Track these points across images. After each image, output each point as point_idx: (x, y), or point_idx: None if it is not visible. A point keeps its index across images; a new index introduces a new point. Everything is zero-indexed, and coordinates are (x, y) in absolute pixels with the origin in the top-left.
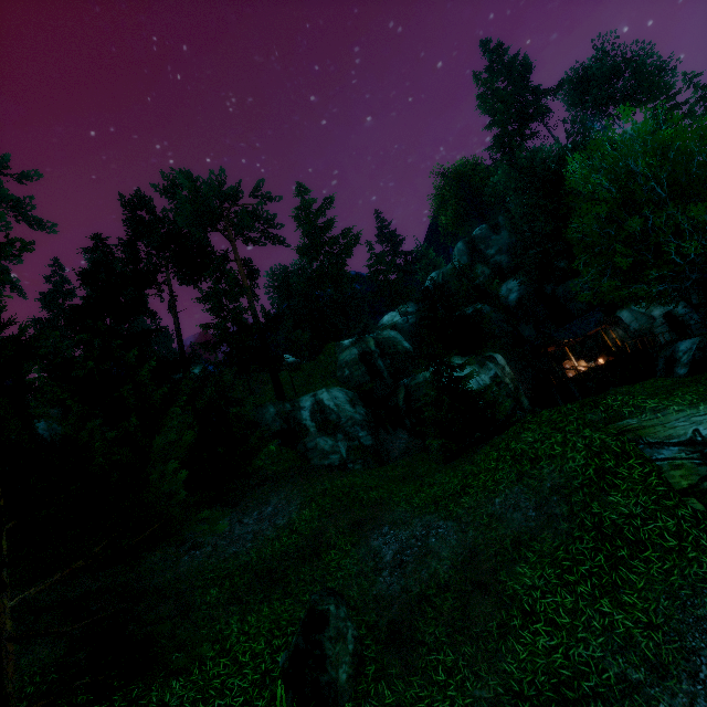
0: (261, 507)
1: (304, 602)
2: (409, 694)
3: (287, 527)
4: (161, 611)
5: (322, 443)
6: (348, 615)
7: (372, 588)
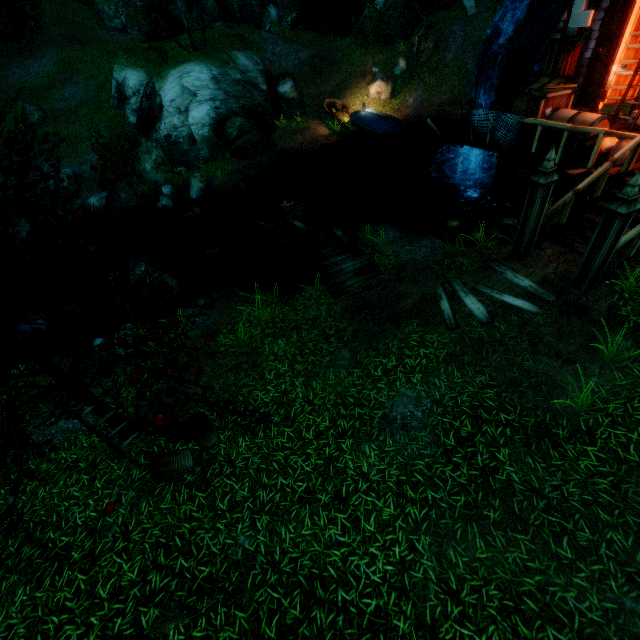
0: (42, 59)
1: (40, 105)
2: (51, 130)
3: (47, 74)
4: (2, 97)
5: (106, 8)
6: (37, 110)
7: (58, 105)
